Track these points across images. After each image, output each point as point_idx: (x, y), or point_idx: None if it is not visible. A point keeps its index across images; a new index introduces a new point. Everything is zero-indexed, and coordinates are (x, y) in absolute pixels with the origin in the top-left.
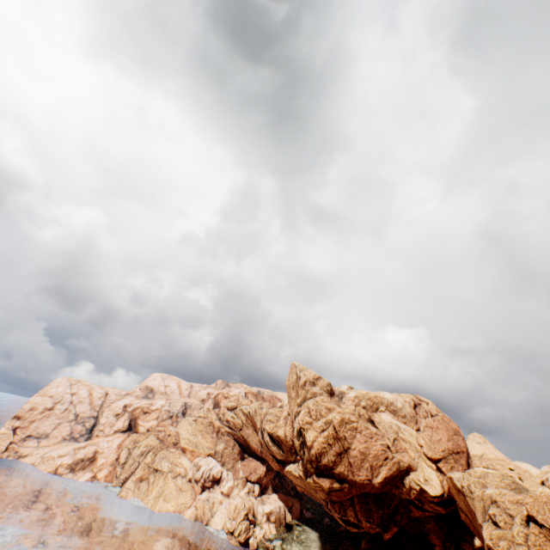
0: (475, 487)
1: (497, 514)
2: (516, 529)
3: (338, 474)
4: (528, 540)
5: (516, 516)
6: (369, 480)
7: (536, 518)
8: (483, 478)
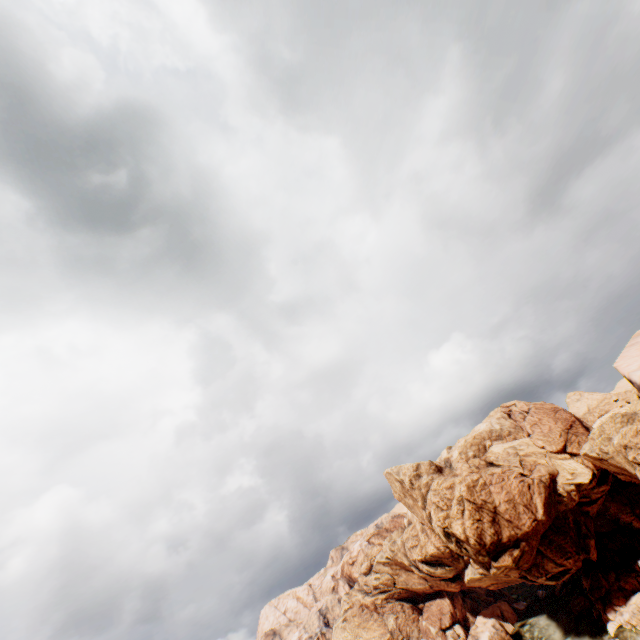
0: (605, 446)
1: (635, 455)
2: None
3: (508, 541)
4: None
5: None
6: (534, 520)
7: None
8: (603, 433)
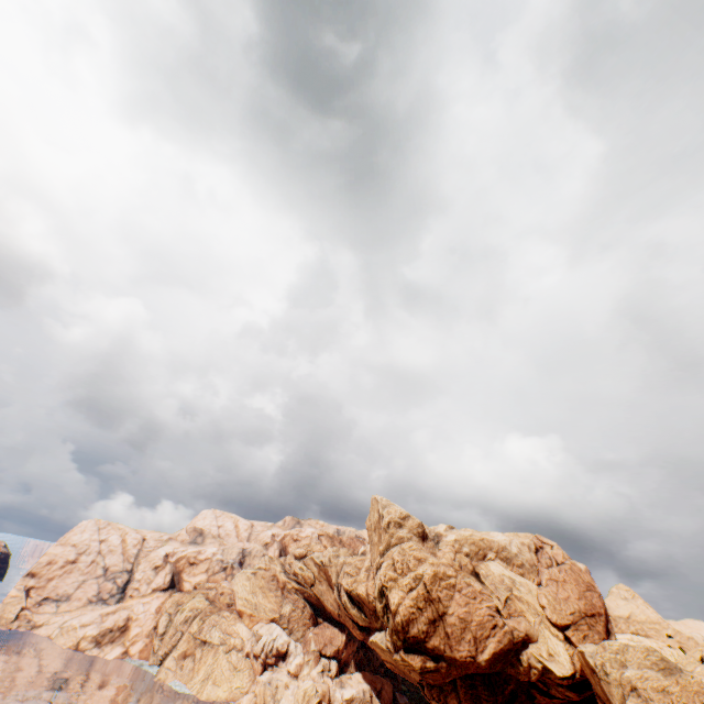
0: (611, 667)
1: None
2: None
3: (432, 649)
4: None
5: None
6: (472, 657)
7: None
8: (622, 653)
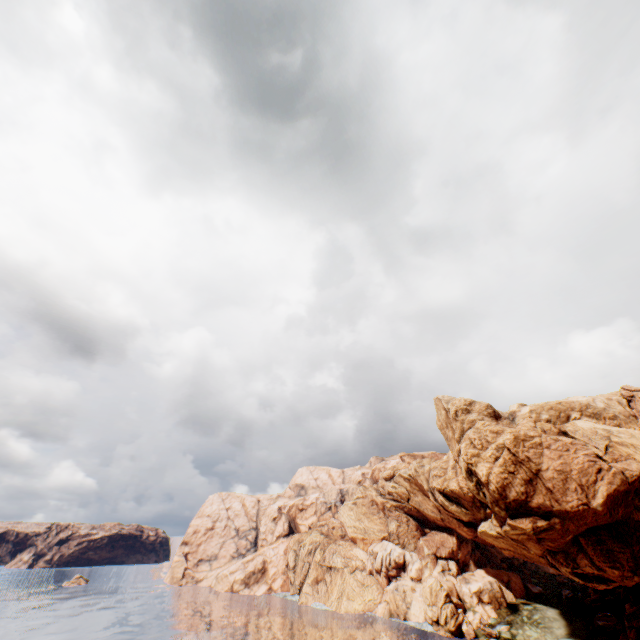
0: None
1: None
2: None
3: (537, 508)
4: None
5: None
6: (584, 505)
7: None
8: None
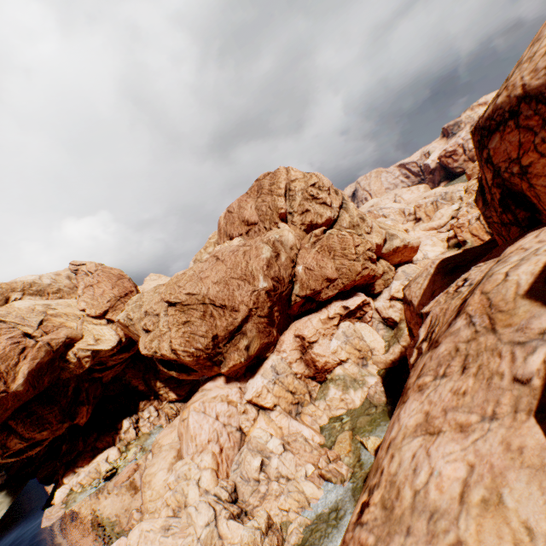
0: (135, 313)
1: (148, 322)
2: (162, 322)
3: None
4: (170, 324)
5: (162, 311)
6: (4, 393)
7: (171, 300)
8: (141, 300)
